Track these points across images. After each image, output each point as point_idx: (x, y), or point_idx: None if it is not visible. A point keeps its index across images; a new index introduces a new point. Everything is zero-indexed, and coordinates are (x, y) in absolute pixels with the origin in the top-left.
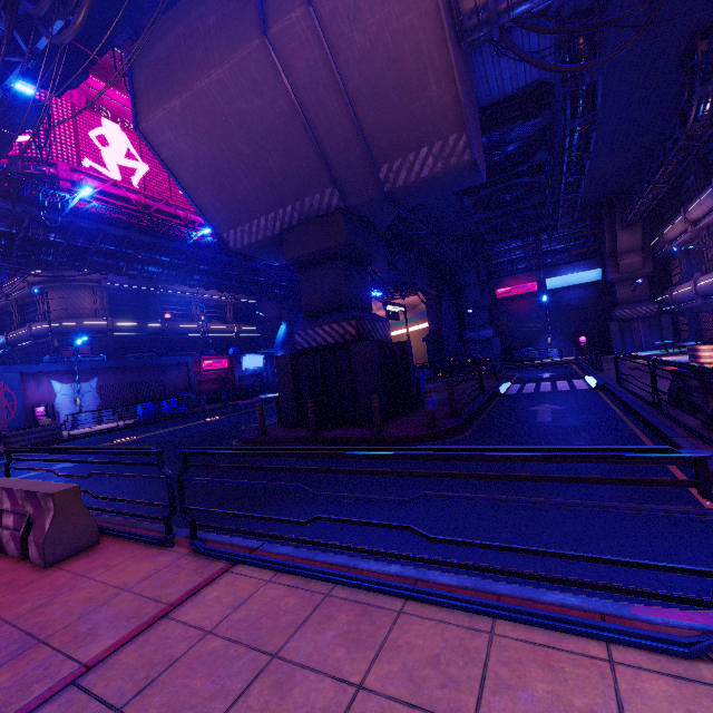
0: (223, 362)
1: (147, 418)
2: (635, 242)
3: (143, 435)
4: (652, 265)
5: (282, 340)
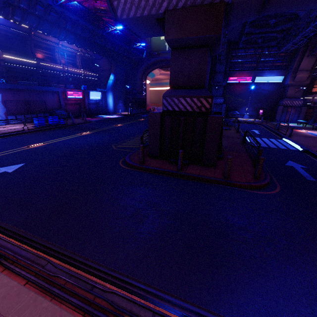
0: (79, 94)
1: (41, 126)
2: (309, 65)
3: (46, 141)
4: (310, 80)
5: (111, 85)
